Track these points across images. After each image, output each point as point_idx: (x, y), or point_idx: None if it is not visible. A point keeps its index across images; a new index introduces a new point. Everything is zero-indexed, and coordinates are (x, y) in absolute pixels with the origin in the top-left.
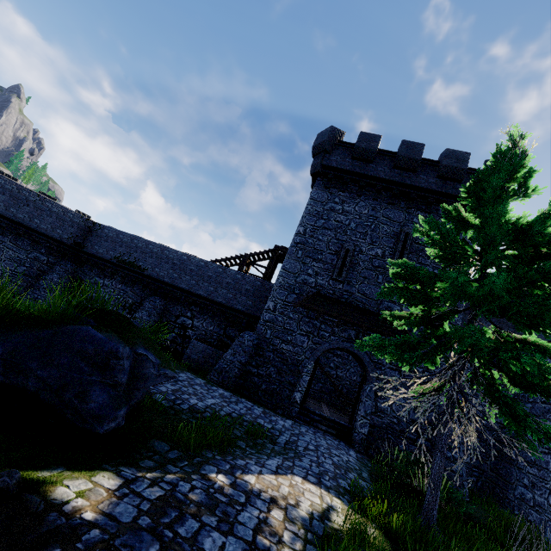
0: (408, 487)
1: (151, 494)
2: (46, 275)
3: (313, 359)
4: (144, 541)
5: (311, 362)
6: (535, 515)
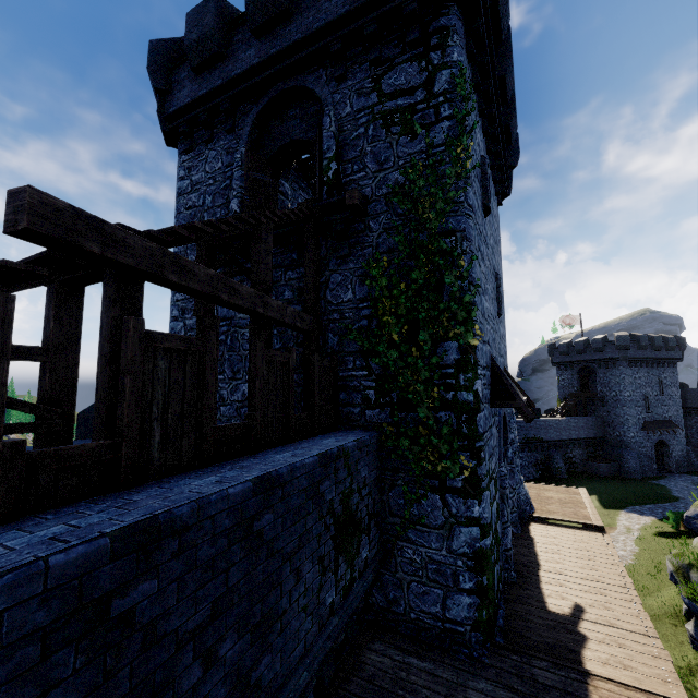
0: None
1: None
2: None
3: (653, 449)
4: None
5: (653, 451)
6: None
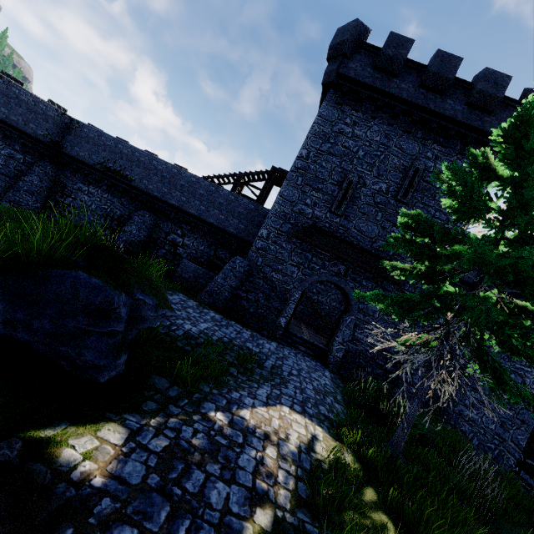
0: (373, 408)
1: (157, 445)
2: (25, 176)
3: (301, 289)
4: (155, 504)
5: (298, 292)
6: (468, 427)
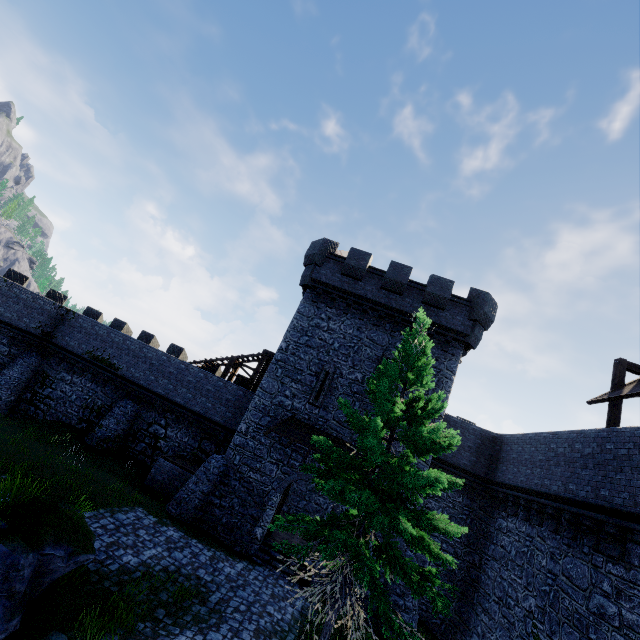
0: None
1: None
2: (6, 369)
3: (280, 491)
4: None
5: (277, 494)
6: None
